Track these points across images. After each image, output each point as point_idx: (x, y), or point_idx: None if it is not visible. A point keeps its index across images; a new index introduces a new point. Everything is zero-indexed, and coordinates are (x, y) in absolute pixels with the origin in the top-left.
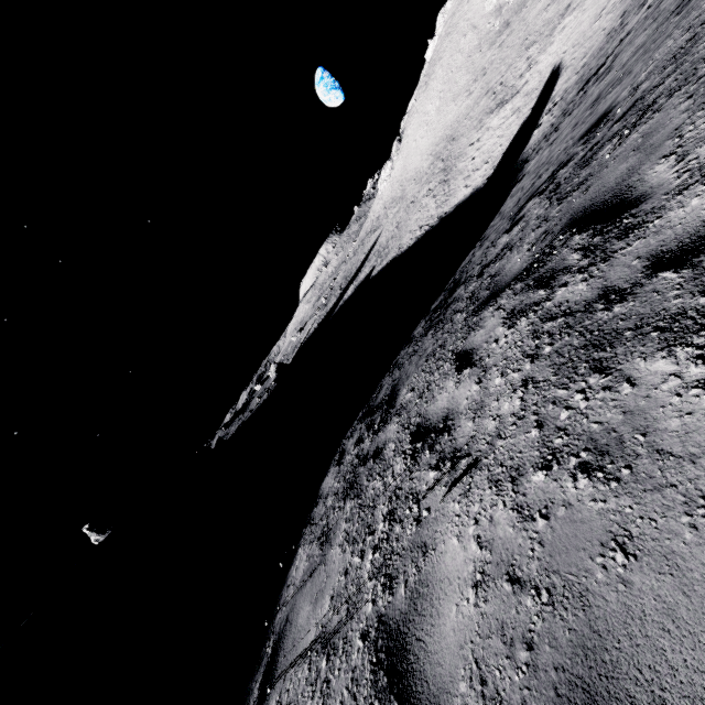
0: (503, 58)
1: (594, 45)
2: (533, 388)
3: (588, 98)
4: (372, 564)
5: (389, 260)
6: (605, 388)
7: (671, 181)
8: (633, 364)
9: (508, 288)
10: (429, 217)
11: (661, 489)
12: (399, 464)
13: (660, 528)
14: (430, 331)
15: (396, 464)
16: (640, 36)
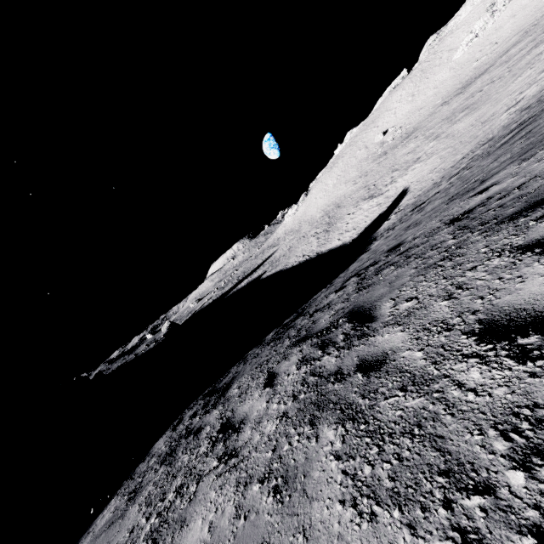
0: (379, 171)
1: (426, 186)
2: (284, 420)
3: (409, 221)
4: (151, 527)
5: (277, 270)
6: (307, 437)
7: (386, 316)
8: (323, 427)
9: (311, 338)
10: (311, 250)
11: (293, 515)
12: (204, 446)
13: (281, 541)
14: (272, 342)
15: (202, 445)
16: (437, 201)
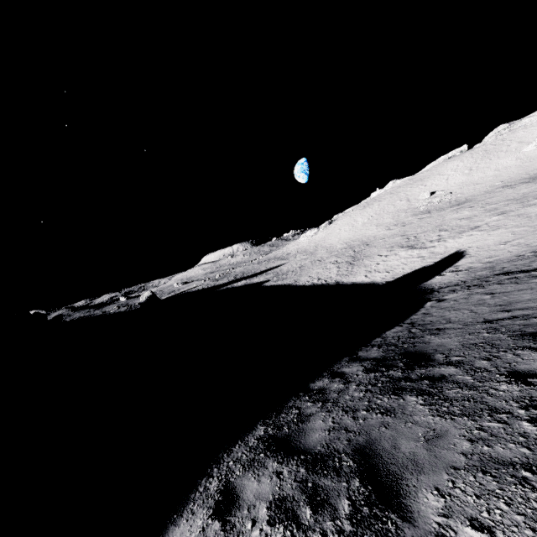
0: (421, 226)
1: (500, 255)
2: None
3: None
4: None
5: (284, 283)
6: None
7: None
8: None
9: None
10: (328, 276)
11: None
12: None
13: None
14: (406, 393)
15: None
16: None
